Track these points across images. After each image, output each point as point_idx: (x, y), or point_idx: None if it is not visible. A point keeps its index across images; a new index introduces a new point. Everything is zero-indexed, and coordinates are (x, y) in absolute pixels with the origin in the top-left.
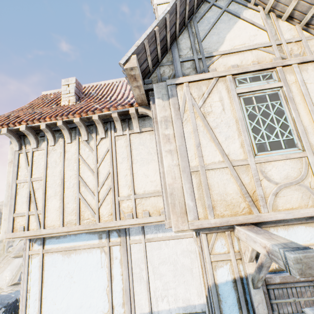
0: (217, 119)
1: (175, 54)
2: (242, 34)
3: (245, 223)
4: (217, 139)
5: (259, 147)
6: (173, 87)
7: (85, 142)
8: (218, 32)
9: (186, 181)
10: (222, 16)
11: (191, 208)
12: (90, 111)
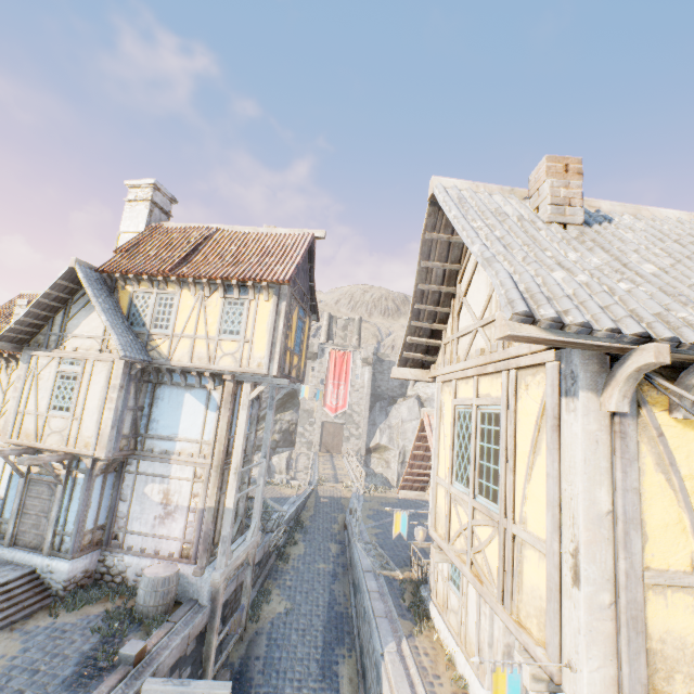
0: (43, 384)
1: (49, 328)
2: (92, 324)
3: (28, 446)
4: (37, 397)
5: (54, 407)
6: (31, 356)
7: (5, 368)
8: (80, 317)
9: (14, 417)
10: (88, 305)
11: (10, 432)
12: (3, 350)
